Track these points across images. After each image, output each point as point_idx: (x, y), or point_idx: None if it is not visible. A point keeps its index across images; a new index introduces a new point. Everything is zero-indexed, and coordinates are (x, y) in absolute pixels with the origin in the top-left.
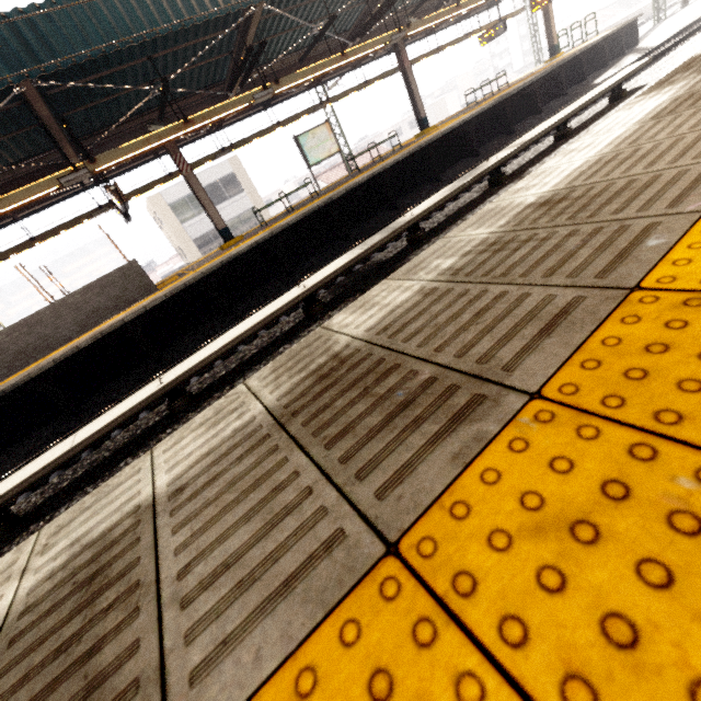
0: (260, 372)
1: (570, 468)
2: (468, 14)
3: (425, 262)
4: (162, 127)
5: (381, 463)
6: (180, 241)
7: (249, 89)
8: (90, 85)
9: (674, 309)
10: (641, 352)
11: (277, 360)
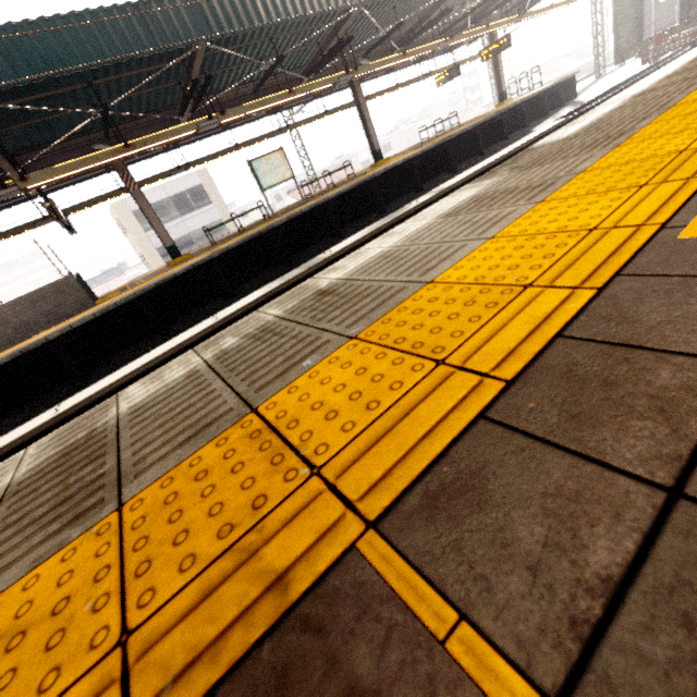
0: (44, 438)
1: (65, 582)
2: (426, 57)
3: (224, 337)
4: (107, 147)
5: (3, 558)
6: (143, 249)
7: (202, 114)
8: (22, 108)
9: (243, 438)
10: (193, 477)
11: (64, 427)
